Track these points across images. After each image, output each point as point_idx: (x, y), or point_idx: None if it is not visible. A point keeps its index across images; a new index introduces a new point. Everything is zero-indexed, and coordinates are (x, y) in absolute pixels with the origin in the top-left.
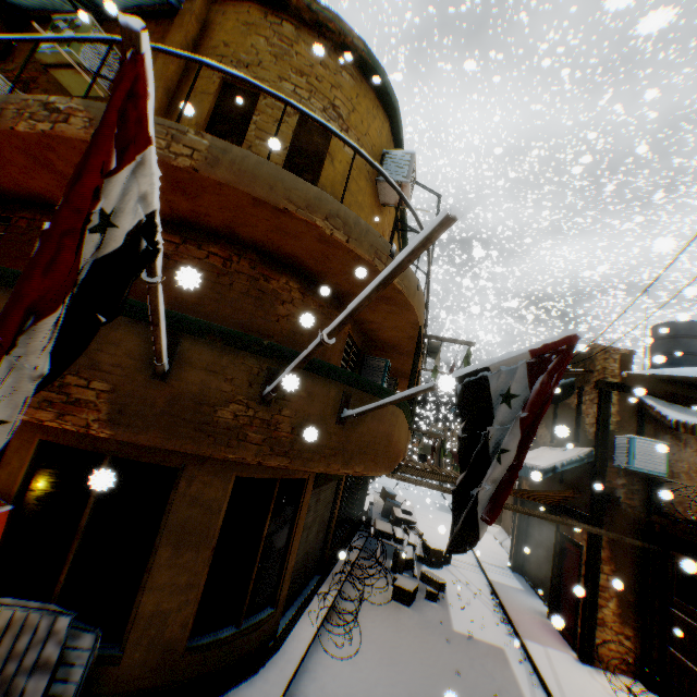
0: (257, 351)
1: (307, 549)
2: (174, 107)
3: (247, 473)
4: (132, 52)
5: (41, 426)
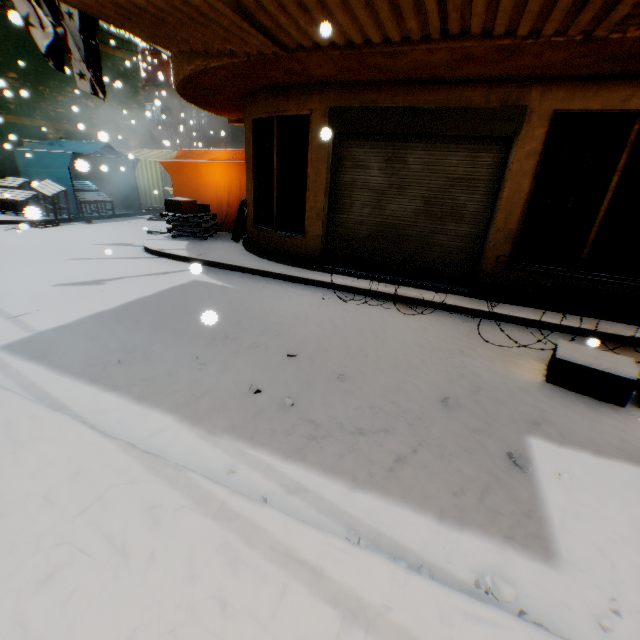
0: None
1: (392, 223)
2: None
3: (255, 116)
4: None
5: None
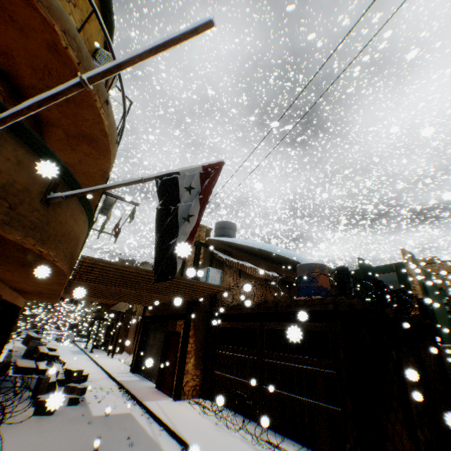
0: None
1: None
2: None
3: None
4: None
5: None
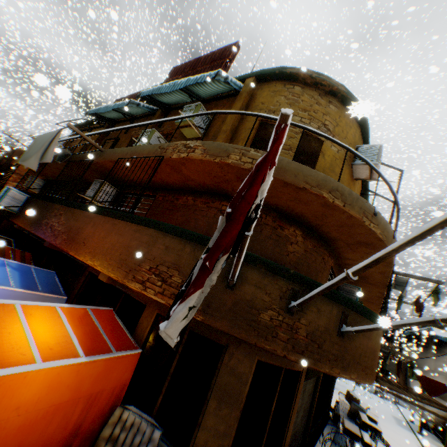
0: (286, 276)
1: (295, 428)
2: (234, 137)
3: (264, 358)
4: (284, 124)
5: (157, 305)
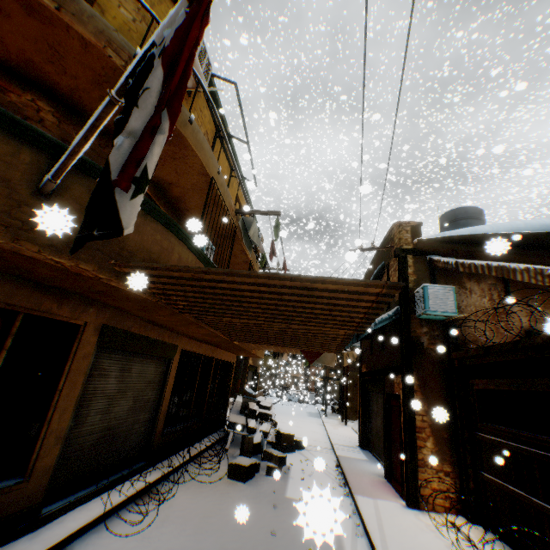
0: None
1: (113, 424)
2: None
3: None
4: None
5: None
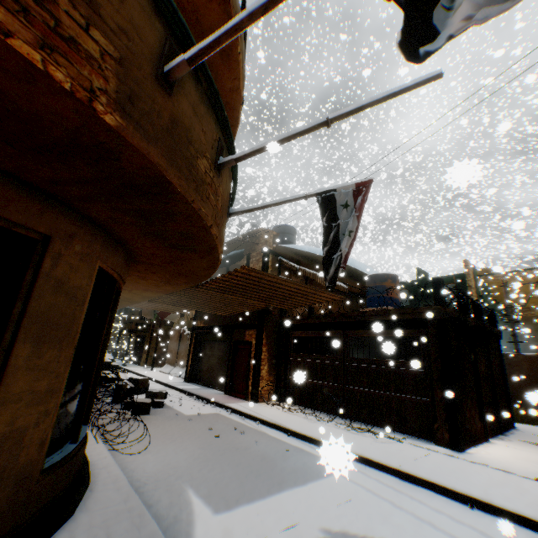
0: (220, 117)
1: None
2: None
3: (106, 265)
4: None
5: None
